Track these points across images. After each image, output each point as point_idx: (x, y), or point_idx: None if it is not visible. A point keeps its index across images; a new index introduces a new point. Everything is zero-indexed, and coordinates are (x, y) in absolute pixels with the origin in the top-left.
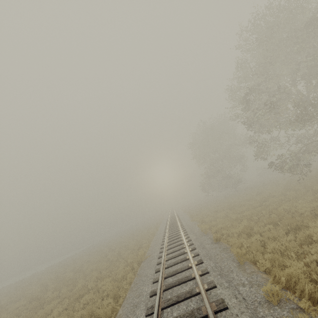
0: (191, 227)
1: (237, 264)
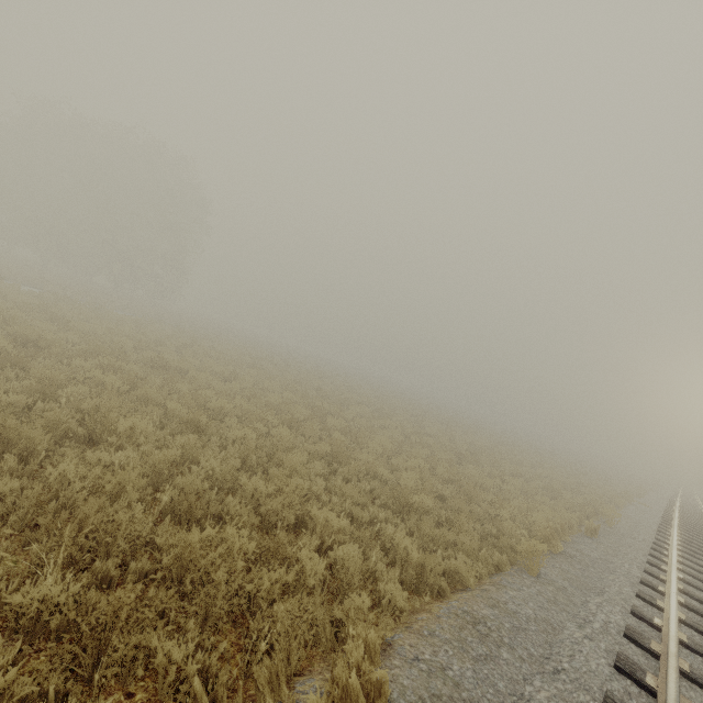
0: None
1: None
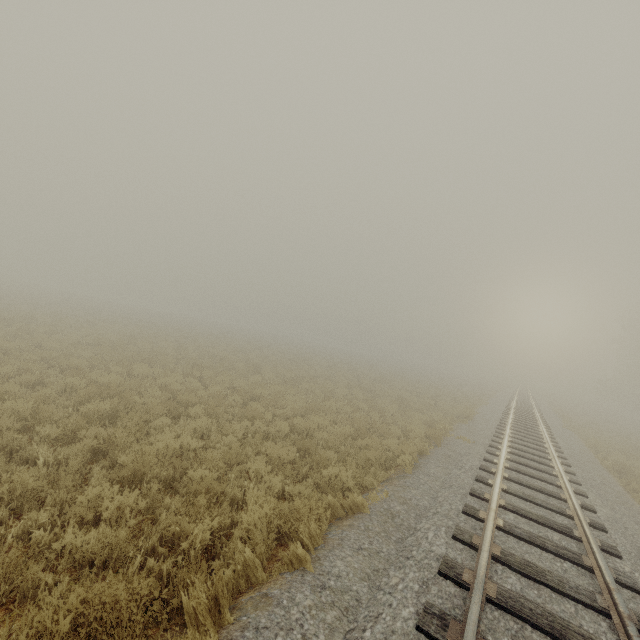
0: (544, 407)
1: (561, 422)
